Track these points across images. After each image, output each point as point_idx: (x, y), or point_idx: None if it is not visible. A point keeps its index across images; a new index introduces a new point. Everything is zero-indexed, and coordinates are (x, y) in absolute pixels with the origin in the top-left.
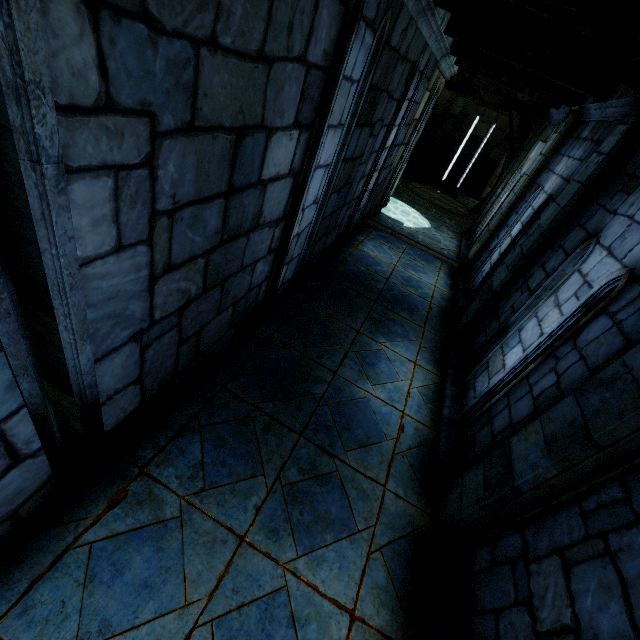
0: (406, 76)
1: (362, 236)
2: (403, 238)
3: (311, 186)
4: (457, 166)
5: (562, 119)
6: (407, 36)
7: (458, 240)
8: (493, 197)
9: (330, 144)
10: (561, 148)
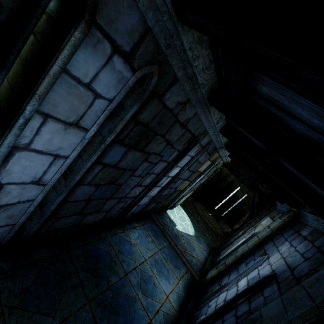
0: (188, 140)
1: (138, 223)
2: (168, 237)
3: (16, 164)
4: (224, 205)
5: (284, 211)
6: (186, 111)
7: (208, 253)
8: (236, 235)
9: (59, 136)
10: (284, 231)
